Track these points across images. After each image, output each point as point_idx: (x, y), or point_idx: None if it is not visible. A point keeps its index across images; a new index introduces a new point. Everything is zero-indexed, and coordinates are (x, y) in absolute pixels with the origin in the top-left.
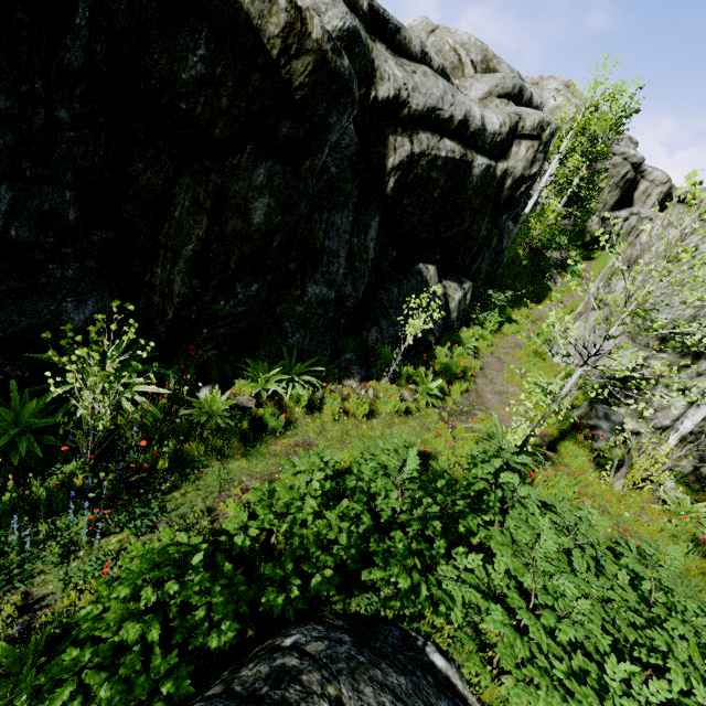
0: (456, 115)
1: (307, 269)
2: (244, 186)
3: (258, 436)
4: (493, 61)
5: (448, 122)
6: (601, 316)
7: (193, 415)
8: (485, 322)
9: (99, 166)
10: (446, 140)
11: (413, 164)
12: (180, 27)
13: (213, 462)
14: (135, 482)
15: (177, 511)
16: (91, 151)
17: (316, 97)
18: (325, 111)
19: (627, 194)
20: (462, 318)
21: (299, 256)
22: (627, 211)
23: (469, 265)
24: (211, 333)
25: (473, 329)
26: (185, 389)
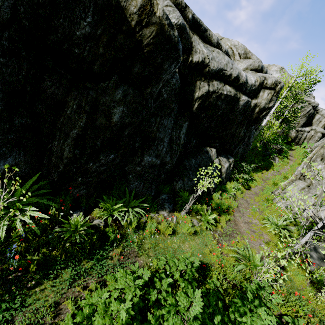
0: (233, 73)
1: (145, 147)
2: (108, 99)
3: (102, 245)
4: (249, 54)
5: (228, 77)
6: (305, 183)
7: (63, 231)
8: (239, 179)
9: (22, 81)
10: (227, 86)
11: (208, 96)
12: (77, 3)
13: (69, 264)
14: (11, 279)
15: (33, 305)
16: (16, 71)
17: (156, 52)
18: (161, 61)
19: (309, 120)
20: (228, 177)
21: (141, 140)
22: (309, 128)
23: (233, 149)
24: (83, 180)
25: (233, 182)
26: (60, 215)
